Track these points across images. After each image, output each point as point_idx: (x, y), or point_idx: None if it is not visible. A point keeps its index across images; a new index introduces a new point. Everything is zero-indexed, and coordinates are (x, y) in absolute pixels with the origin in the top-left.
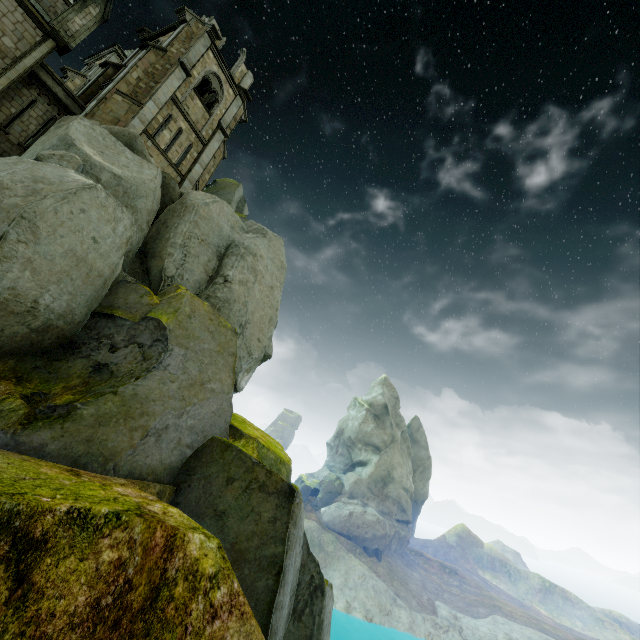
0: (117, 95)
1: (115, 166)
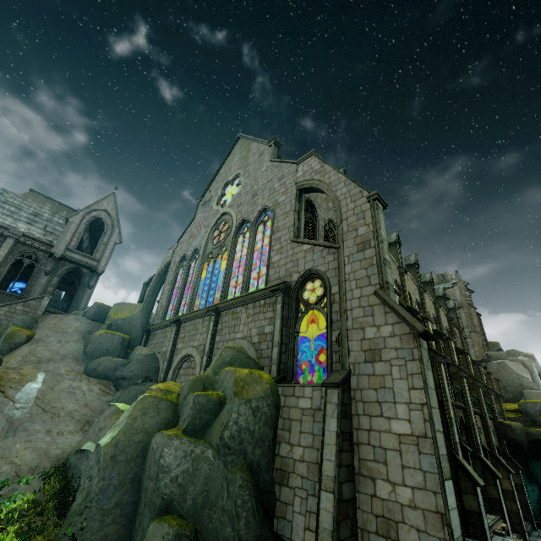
0: (471, 333)
1: (523, 373)
